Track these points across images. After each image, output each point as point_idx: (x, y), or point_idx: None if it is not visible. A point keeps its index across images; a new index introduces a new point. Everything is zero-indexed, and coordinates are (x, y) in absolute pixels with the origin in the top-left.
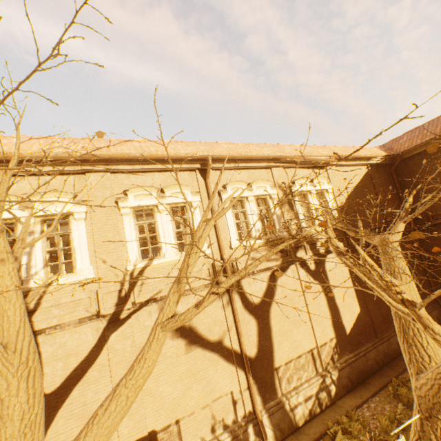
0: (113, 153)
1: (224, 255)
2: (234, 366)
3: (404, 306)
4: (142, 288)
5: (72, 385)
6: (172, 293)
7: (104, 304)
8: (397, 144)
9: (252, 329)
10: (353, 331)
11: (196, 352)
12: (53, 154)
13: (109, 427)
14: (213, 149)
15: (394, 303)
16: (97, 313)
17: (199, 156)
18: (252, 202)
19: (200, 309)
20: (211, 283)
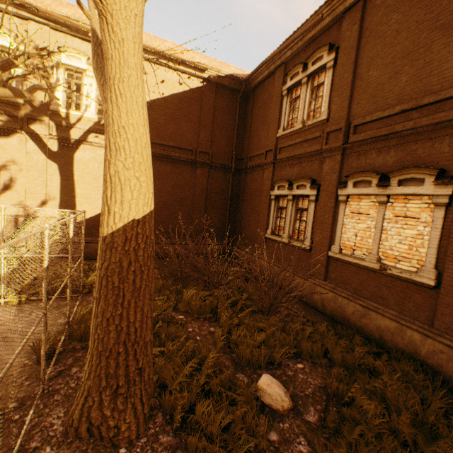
0: None
1: None
2: None
3: None
4: None
5: None
6: None
7: None
8: None
9: None
10: (88, 222)
11: None
12: None
13: None
14: None
15: None
16: None
17: None
18: None
19: None
20: None
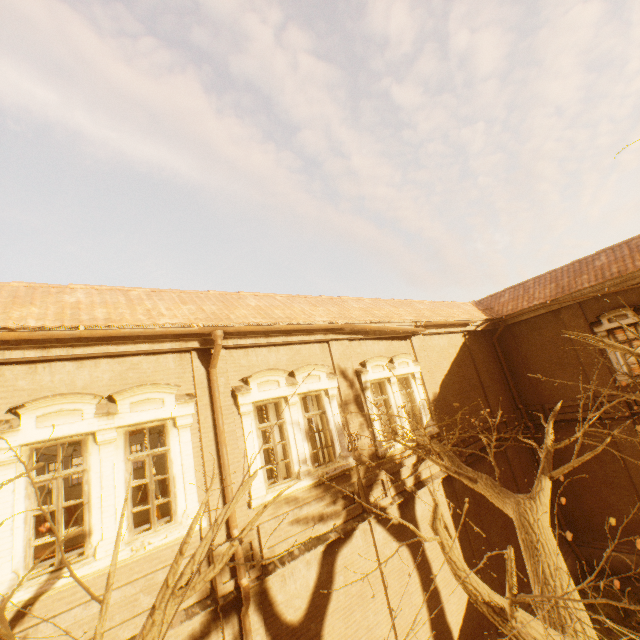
0: None
1: (234, 528)
2: None
3: None
4: None
5: None
6: None
7: None
8: (497, 303)
9: None
10: (463, 632)
11: None
12: None
13: None
14: (230, 310)
15: None
16: None
17: (198, 330)
18: (295, 406)
19: None
20: (202, 601)
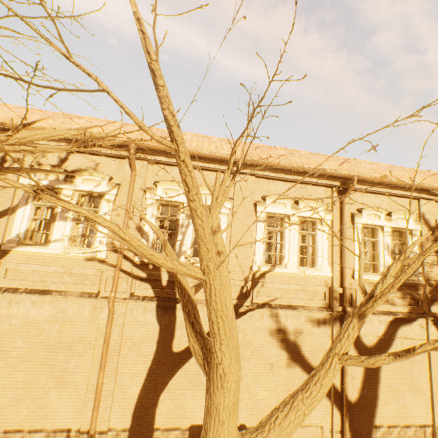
0: (265, 160)
1: (345, 283)
2: (330, 402)
3: None
4: (260, 290)
5: (191, 353)
6: (351, 328)
7: None
8: None
9: (357, 372)
10: None
11: (295, 370)
12: (218, 154)
13: (287, 434)
14: (356, 168)
15: None
16: None
17: (344, 175)
18: (387, 234)
19: (395, 360)
20: (325, 308)
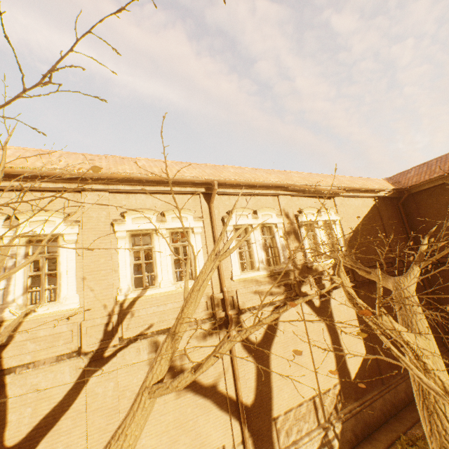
0: (113, 172)
1: (224, 287)
2: (228, 415)
3: (444, 393)
4: (132, 321)
5: (39, 436)
6: (165, 349)
7: (87, 339)
8: (404, 178)
9: (250, 372)
10: (358, 376)
11: (186, 397)
12: (48, 169)
13: None
14: (220, 173)
15: (425, 379)
16: (78, 350)
17: (204, 180)
18: (257, 231)
19: (197, 374)
20: (209, 318)
